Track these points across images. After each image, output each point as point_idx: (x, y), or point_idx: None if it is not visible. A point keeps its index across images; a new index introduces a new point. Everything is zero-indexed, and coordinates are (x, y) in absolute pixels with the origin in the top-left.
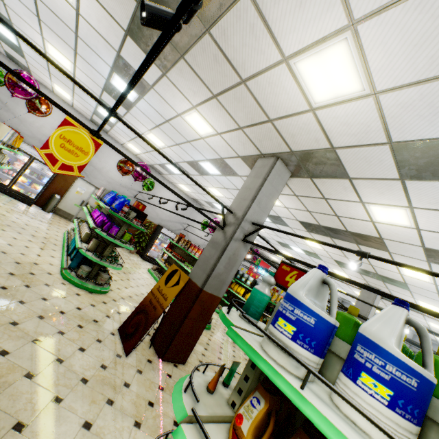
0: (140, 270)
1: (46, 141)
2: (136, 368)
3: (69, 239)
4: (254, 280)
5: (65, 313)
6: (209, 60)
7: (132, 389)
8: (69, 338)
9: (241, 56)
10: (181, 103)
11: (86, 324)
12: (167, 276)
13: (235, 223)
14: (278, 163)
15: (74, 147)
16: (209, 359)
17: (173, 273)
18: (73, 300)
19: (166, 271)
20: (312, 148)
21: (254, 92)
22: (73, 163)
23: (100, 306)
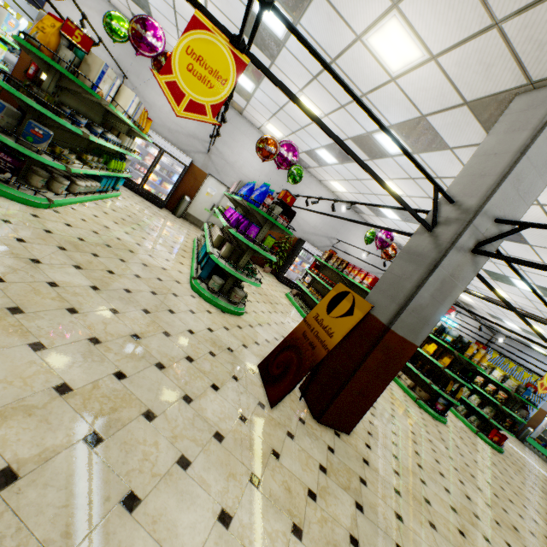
0: (277, 293)
1: (168, 60)
2: (285, 428)
3: (199, 246)
4: (441, 326)
5: (194, 334)
6: None
7: (283, 463)
8: (199, 368)
9: None
10: (368, 5)
11: (219, 352)
12: (330, 301)
13: (460, 220)
14: None
15: (206, 70)
16: (380, 432)
17: (341, 296)
18: (203, 317)
19: (327, 294)
20: None
21: None
22: (204, 100)
23: (234, 331)
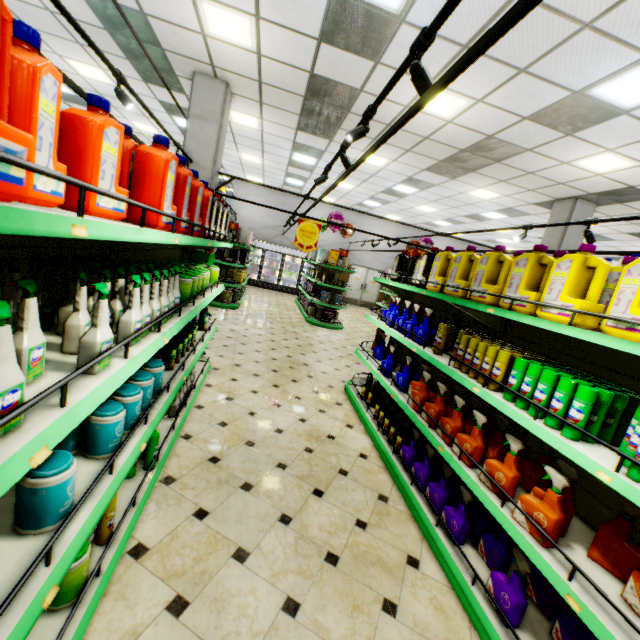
0: None
1: None
2: None
3: None
4: None
5: None
6: (498, 170)
7: None
8: None
9: (527, 166)
10: (466, 188)
11: None
12: None
13: None
14: (578, 203)
15: None
16: None
17: None
18: None
19: None
20: (610, 189)
21: (541, 175)
22: None
23: None
